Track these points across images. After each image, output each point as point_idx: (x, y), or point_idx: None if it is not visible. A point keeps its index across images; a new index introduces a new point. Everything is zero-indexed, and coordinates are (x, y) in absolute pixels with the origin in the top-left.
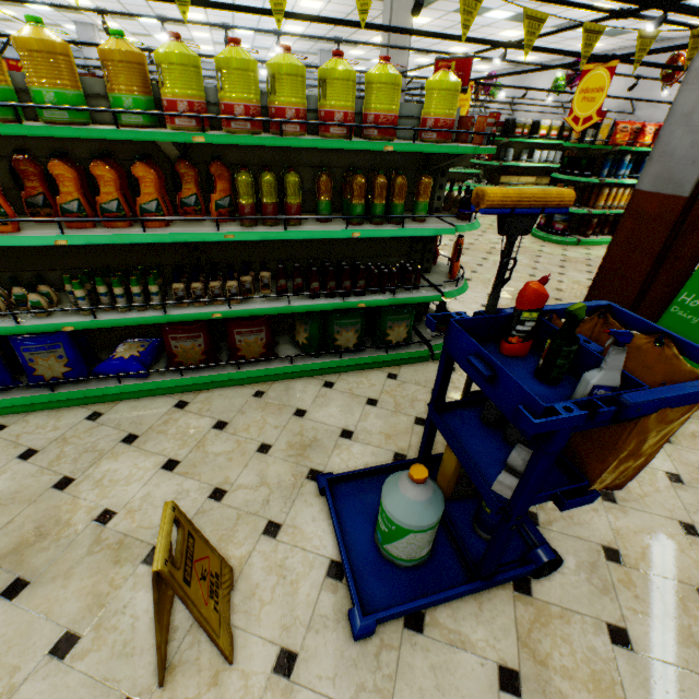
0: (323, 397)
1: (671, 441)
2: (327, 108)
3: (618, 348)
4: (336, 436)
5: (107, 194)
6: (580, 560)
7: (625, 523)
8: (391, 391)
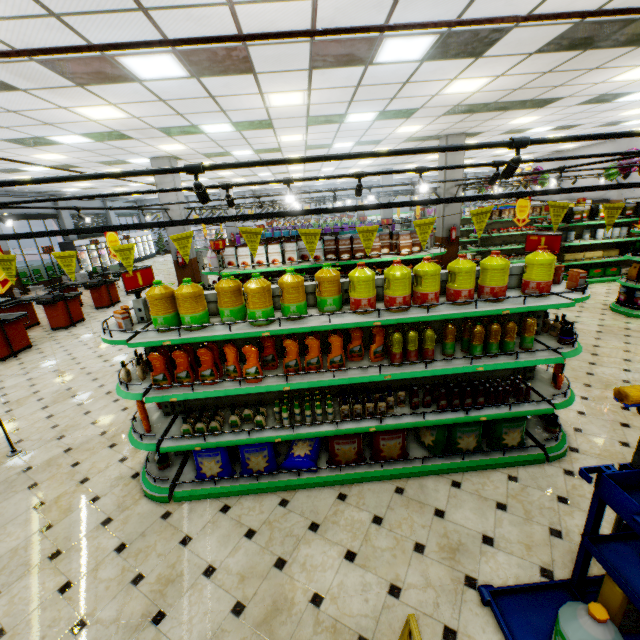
0: (455, 497)
1: None
2: (455, 289)
3: None
4: (478, 541)
5: (312, 354)
6: None
7: None
8: (516, 495)
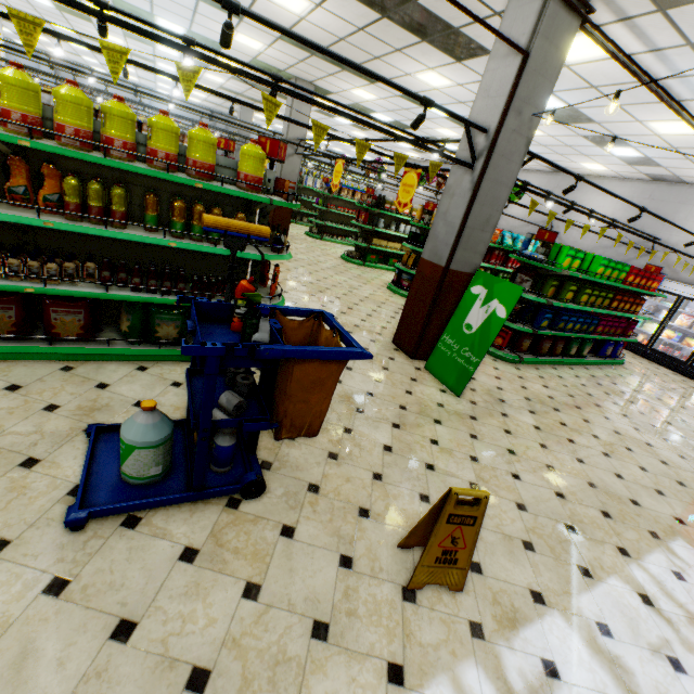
0: (132, 376)
1: (400, 428)
2: (152, 147)
3: (263, 318)
4: (129, 404)
5: None
6: (288, 491)
7: (335, 471)
8: None
